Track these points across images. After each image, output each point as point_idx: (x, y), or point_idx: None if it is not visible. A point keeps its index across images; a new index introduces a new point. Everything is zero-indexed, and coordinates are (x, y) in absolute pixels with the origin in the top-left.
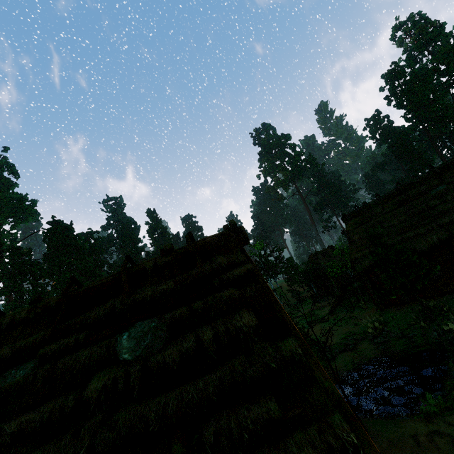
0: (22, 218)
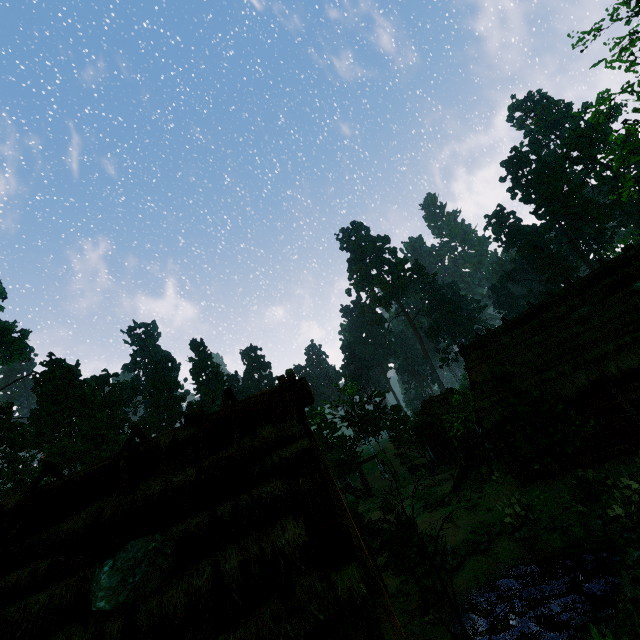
0: (4, 357)
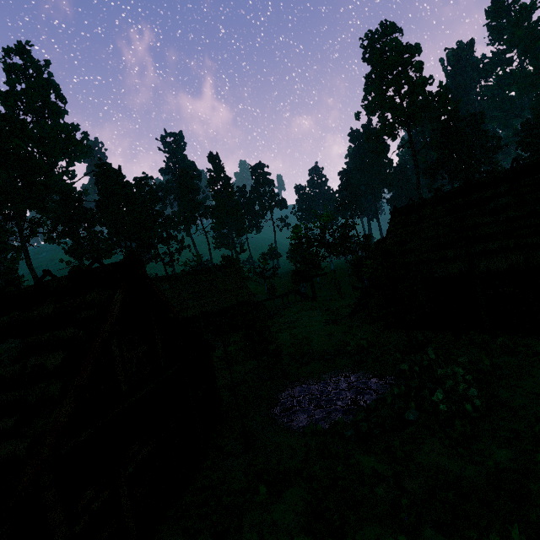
0: (75, 155)
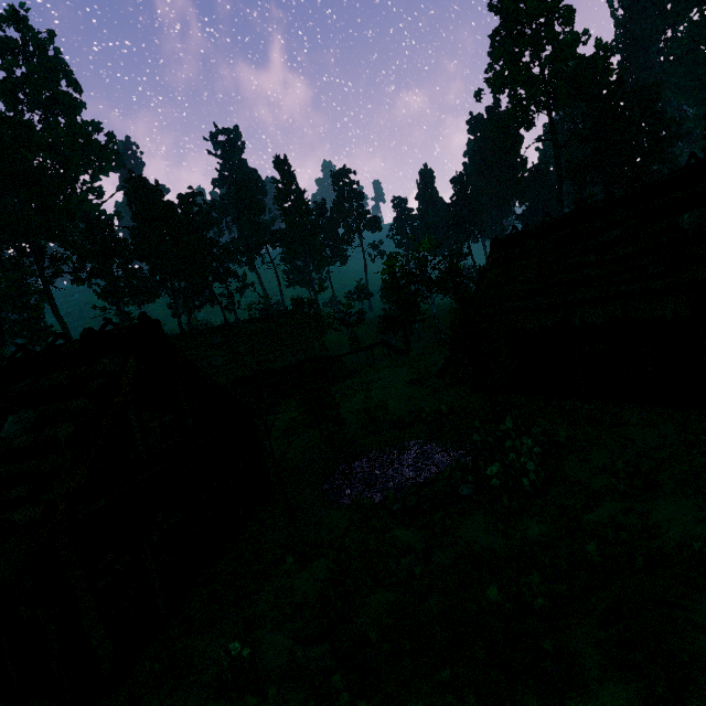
0: (100, 166)
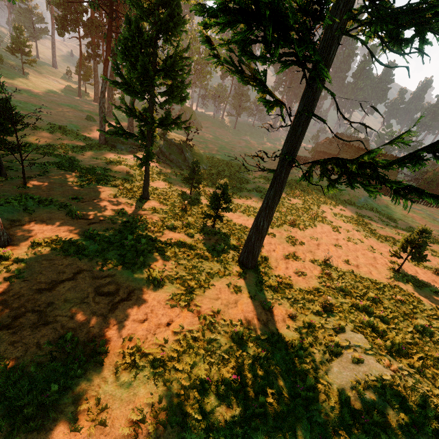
0: None
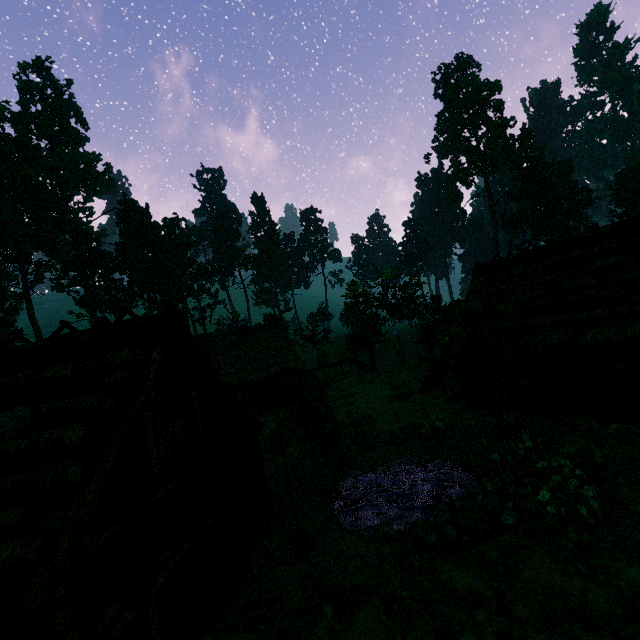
0: (94, 190)
